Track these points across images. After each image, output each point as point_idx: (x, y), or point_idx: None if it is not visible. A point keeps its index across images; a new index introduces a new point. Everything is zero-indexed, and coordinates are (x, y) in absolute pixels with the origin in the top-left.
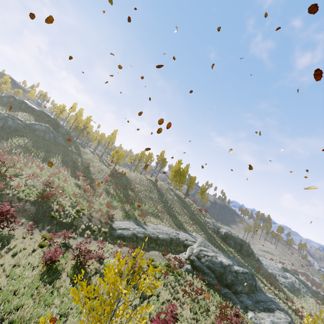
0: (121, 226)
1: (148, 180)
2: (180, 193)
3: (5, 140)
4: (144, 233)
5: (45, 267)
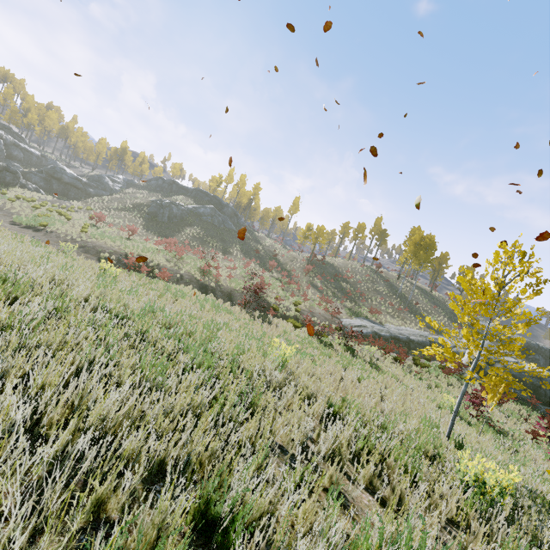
0: (353, 323)
1: (363, 267)
2: (420, 285)
3: (178, 233)
4: (388, 333)
5: (318, 340)
